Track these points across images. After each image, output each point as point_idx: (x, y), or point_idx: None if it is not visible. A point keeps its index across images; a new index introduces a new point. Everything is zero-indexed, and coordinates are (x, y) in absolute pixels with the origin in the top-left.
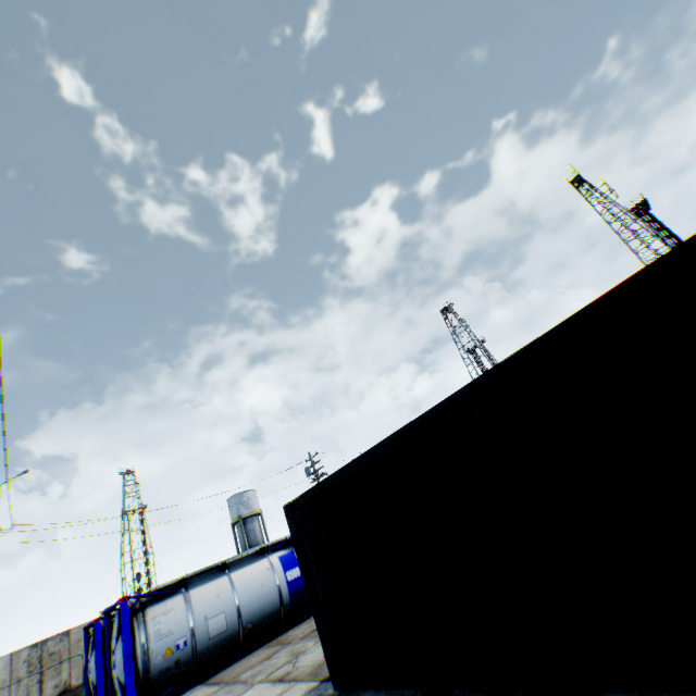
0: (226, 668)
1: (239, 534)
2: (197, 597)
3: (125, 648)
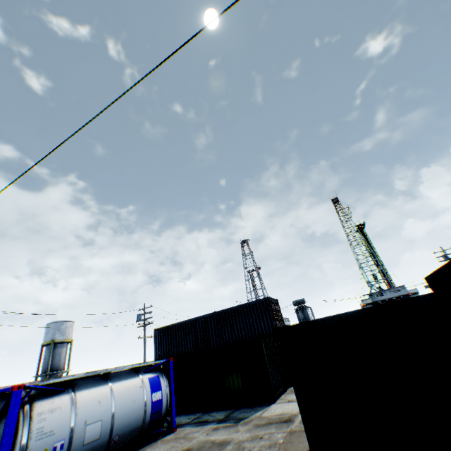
0: None
1: (46, 355)
2: (82, 400)
3: (5, 443)
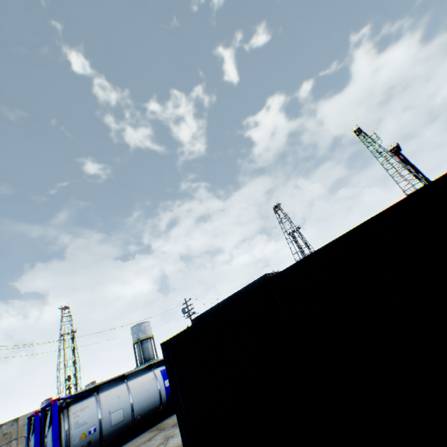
0: (122, 446)
1: (138, 351)
2: (104, 398)
3: (54, 434)
